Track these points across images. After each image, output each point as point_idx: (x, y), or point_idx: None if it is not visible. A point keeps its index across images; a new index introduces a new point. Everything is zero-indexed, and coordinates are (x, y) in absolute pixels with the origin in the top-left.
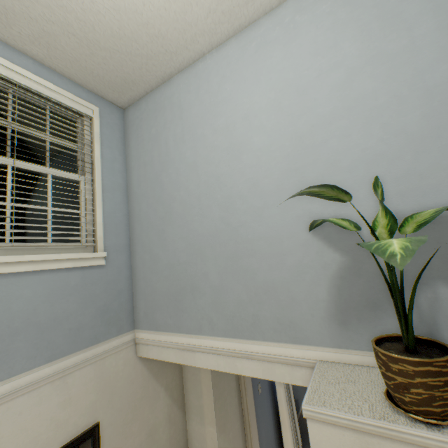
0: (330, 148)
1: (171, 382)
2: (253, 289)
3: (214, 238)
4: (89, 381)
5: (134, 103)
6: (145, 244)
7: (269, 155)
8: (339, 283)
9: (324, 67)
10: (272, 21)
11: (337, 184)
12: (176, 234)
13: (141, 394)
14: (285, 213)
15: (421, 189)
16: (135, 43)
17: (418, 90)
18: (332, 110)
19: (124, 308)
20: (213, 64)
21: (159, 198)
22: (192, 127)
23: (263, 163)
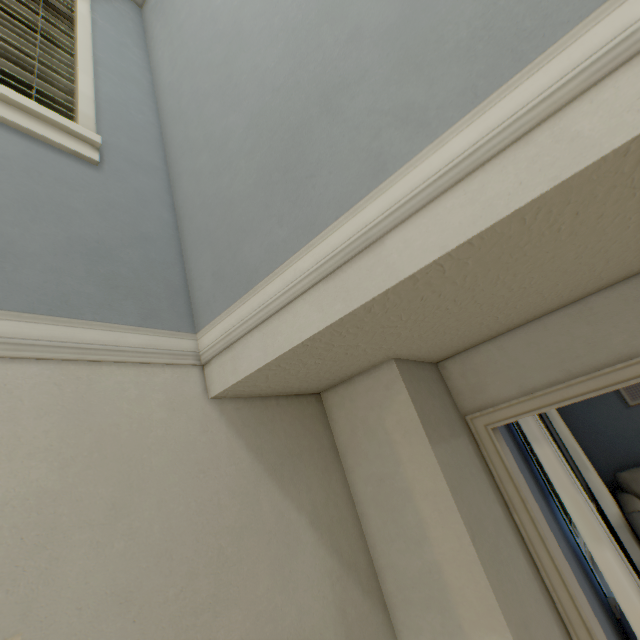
0: None
1: (324, 508)
2: None
3: None
4: (27, 413)
5: None
6: (196, 142)
7: None
8: None
9: None
10: None
11: None
12: (257, 52)
13: (235, 517)
14: None
15: None
16: None
17: None
18: None
19: (159, 275)
20: None
21: (213, 39)
22: None
23: None
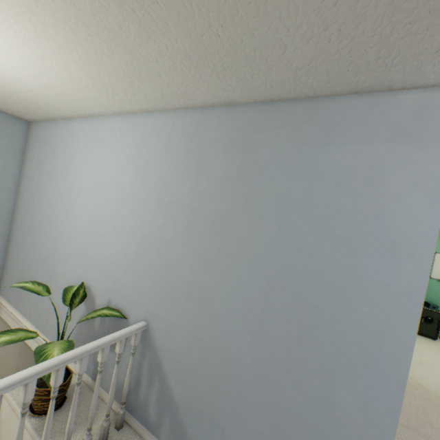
0: (102, 241)
1: None
2: (51, 304)
3: (46, 260)
4: None
5: (37, 121)
6: (17, 239)
7: (80, 223)
8: (81, 324)
9: (117, 183)
10: (109, 124)
11: (98, 266)
12: (31, 244)
13: None
14: (75, 267)
15: (121, 293)
16: (11, 99)
17: (139, 234)
18: (110, 217)
19: None
20: (78, 129)
21: (30, 211)
22: (57, 171)
23: (77, 227)
